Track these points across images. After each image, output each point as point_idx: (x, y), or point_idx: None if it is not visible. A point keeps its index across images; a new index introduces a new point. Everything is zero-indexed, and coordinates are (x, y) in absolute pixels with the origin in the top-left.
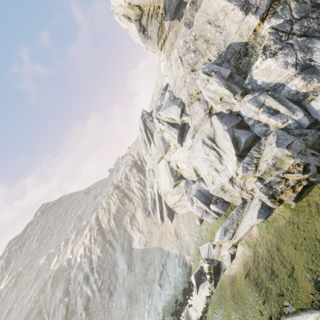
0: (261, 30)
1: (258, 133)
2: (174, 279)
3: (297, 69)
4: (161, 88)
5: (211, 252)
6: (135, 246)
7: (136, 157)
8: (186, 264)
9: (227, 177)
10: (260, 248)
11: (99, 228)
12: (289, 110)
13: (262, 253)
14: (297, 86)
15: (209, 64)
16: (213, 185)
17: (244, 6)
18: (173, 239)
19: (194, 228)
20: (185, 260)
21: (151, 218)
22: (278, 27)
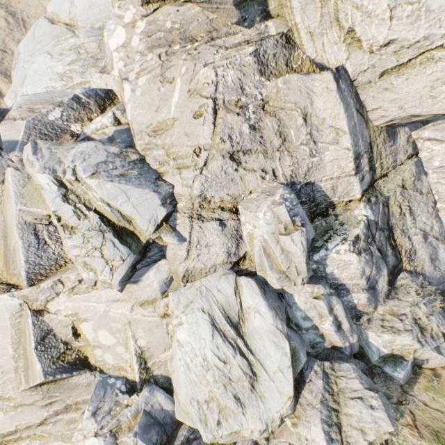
0: (354, 206)
1: (309, 342)
2: None
3: (367, 284)
4: None
5: None
6: None
7: None
8: None
9: (264, 422)
10: None
11: None
12: (351, 330)
13: None
14: (359, 301)
15: (295, 199)
16: (220, 428)
17: (357, 159)
18: None
19: None
20: None
21: None
22: (370, 223)
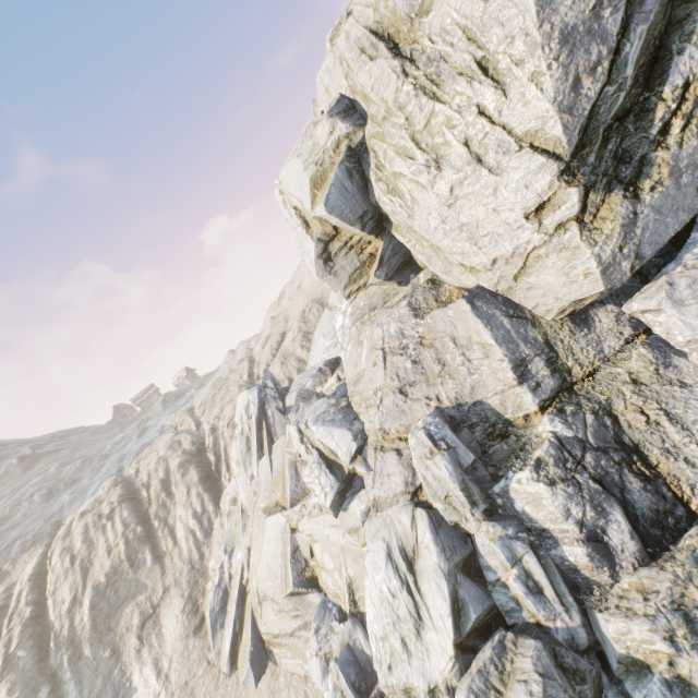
0: (537, 421)
1: (500, 606)
2: None
3: (582, 532)
4: (311, 308)
5: None
6: None
7: (209, 438)
8: None
9: (426, 680)
10: None
11: (35, 617)
12: (560, 601)
13: None
14: (577, 559)
15: (441, 422)
16: (390, 673)
17: (518, 367)
18: None
19: None
20: None
21: (204, 643)
22: (565, 441)
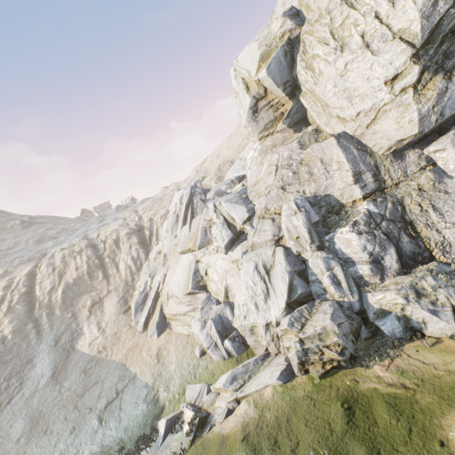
0: (359, 204)
1: (314, 292)
2: (129, 417)
3: (370, 258)
4: (225, 164)
5: (202, 397)
6: (81, 347)
7: (147, 223)
8: (157, 401)
9: (266, 320)
10: (268, 413)
11: (27, 293)
12: (349, 289)
13: (269, 418)
14: (364, 271)
15: (304, 199)
16: (245, 320)
17: (356, 175)
18: (151, 361)
19: (189, 358)
20: (159, 395)
21: (128, 318)
22: (372, 214)
